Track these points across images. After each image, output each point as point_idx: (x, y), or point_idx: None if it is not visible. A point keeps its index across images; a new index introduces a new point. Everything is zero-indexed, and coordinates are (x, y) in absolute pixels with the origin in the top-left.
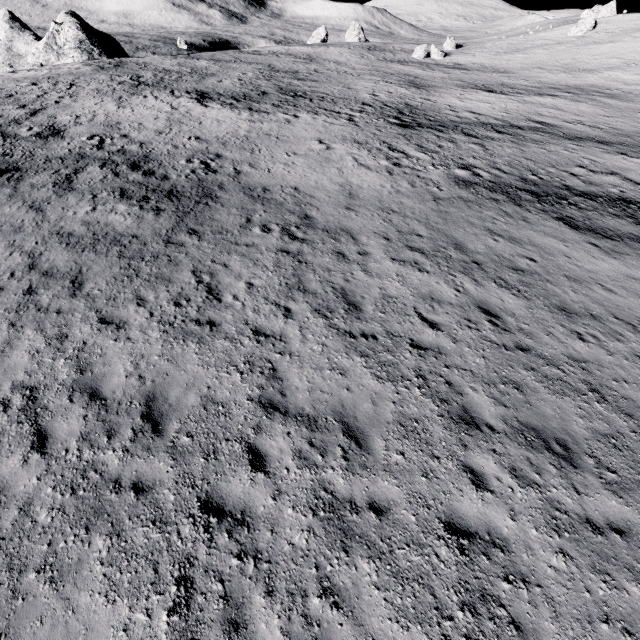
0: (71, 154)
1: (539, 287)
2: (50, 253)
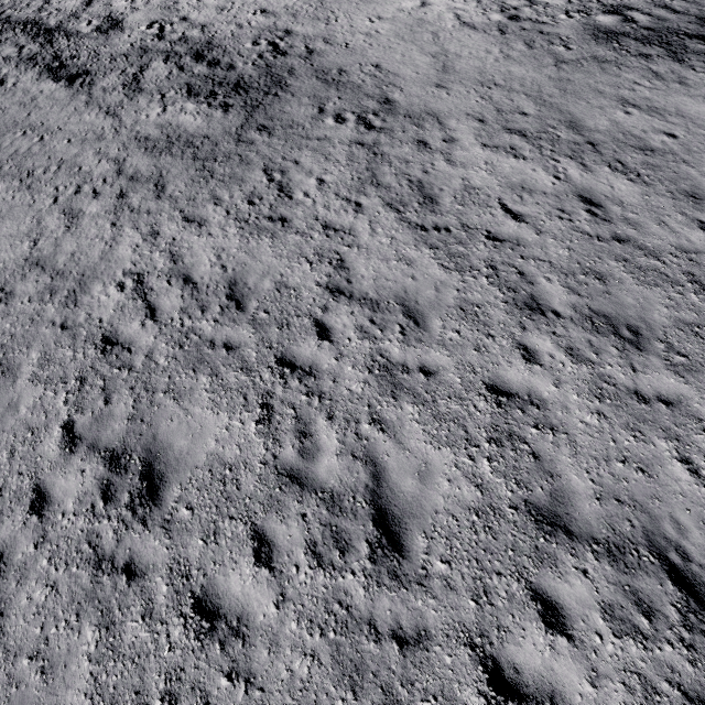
0: (133, 49)
1: (668, 170)
2: (132, 159)
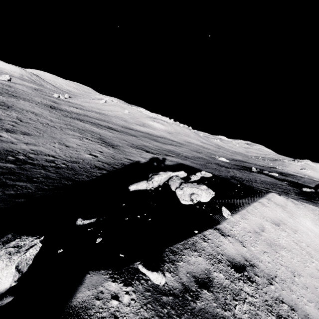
0: None
1: (72, 122)
2: None
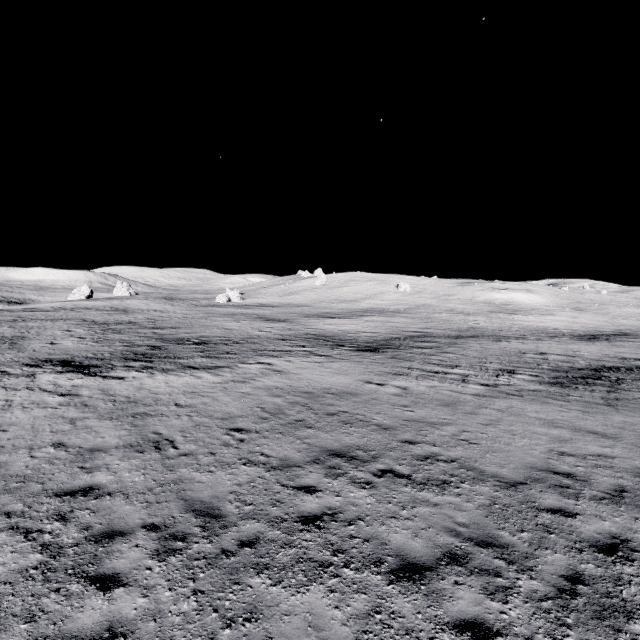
0: None
1: None
2: None
